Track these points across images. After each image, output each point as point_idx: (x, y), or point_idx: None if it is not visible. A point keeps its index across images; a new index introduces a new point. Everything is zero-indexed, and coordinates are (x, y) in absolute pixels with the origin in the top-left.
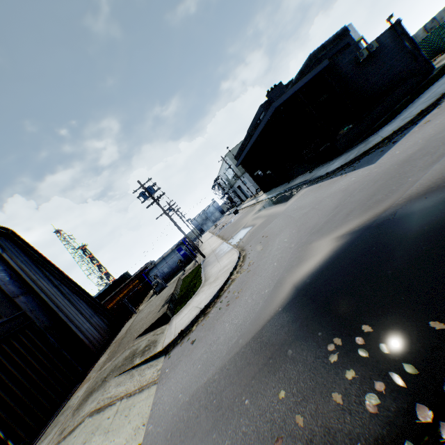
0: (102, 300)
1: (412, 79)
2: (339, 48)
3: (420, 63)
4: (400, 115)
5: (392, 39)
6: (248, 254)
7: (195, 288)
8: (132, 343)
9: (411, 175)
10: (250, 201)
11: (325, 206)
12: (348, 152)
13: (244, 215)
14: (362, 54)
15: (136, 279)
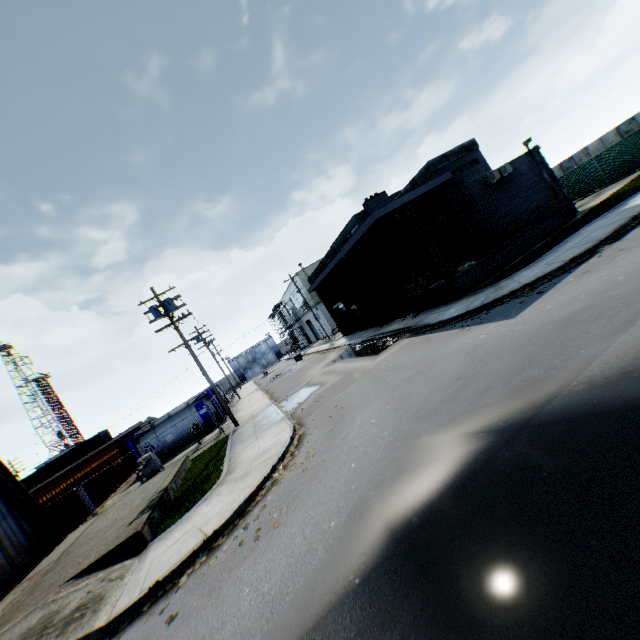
0: (49, 475)
1: (553, 218)
2: (465, 162)
3: (560, 202)
4: (543, 258)
5: (529, 167)
6: (308, 434)
7: (208, 485)
8: (55, 594)
9: (583, 345)
10: (322, 344)
11: (440, 373)
12: (471, 297)
13: (310, 364)
14: (493, 176)
15: (116, 448)
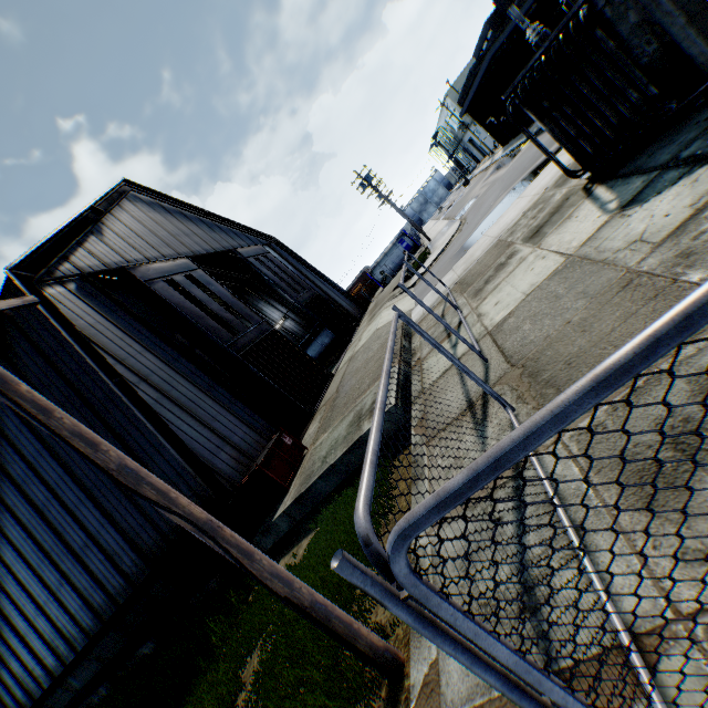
0: None
1: None
2: None
3: None
4: None
5: None
6: (467, 220)
7: (426, 259)
8: (388, 296)
9: None
10: (486, 162)
11: (521, 167)
12: None
13: (474, 185)
14: None
15: (359, 284)
